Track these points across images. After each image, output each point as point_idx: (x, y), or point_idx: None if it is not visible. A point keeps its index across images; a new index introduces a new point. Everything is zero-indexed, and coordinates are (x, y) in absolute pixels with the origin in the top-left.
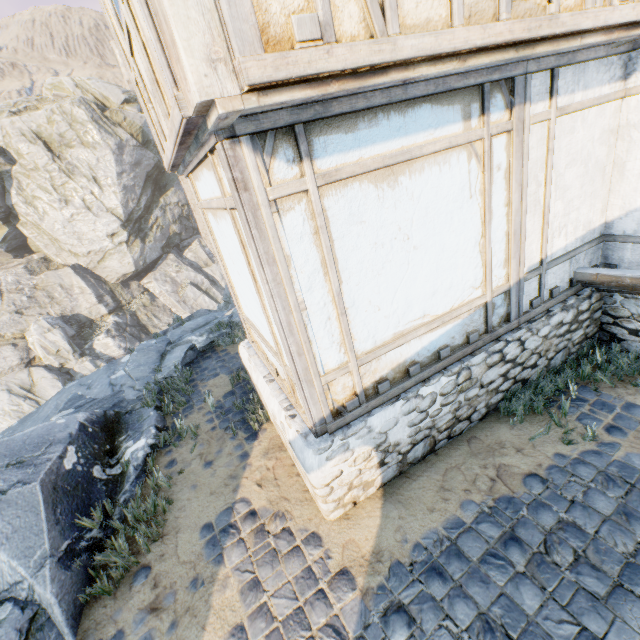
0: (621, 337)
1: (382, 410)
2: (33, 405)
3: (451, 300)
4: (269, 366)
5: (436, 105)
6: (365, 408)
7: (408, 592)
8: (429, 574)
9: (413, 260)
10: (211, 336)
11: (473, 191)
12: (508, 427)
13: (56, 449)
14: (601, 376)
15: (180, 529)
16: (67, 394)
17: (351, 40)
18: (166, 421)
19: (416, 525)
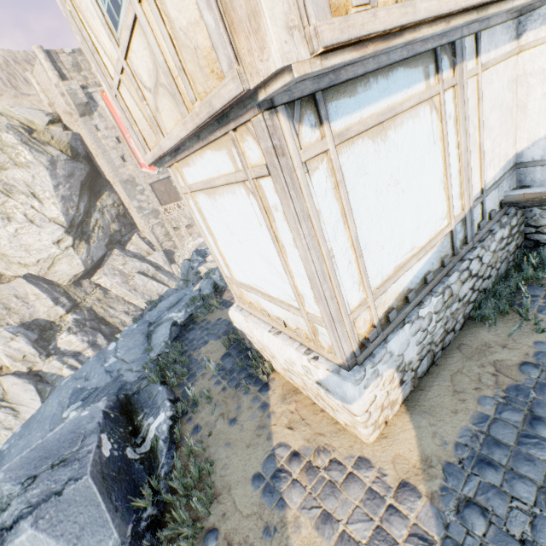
0: (544, 242)
1: (395, 335)
2: (8, 412)
3: (429, 232)
4: (272, 321)
5: (407, 68)
6: (381, 337)
7: (469, 486)
8: (479, 466)
9: (402, 202)
10: (189, 310)
11: (435, 138)
12: (486, 330)
13: (92, 440)
14: (542, 274)
15: (231, 486)
16: (66, 390)
17: (383, 5)
18: (175, 393)
19: (448, 428)
